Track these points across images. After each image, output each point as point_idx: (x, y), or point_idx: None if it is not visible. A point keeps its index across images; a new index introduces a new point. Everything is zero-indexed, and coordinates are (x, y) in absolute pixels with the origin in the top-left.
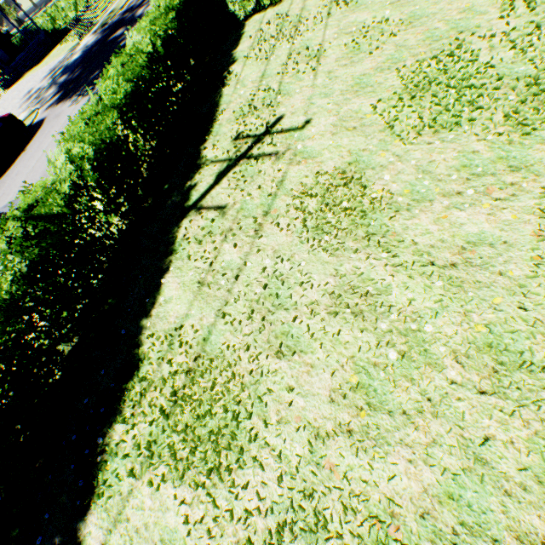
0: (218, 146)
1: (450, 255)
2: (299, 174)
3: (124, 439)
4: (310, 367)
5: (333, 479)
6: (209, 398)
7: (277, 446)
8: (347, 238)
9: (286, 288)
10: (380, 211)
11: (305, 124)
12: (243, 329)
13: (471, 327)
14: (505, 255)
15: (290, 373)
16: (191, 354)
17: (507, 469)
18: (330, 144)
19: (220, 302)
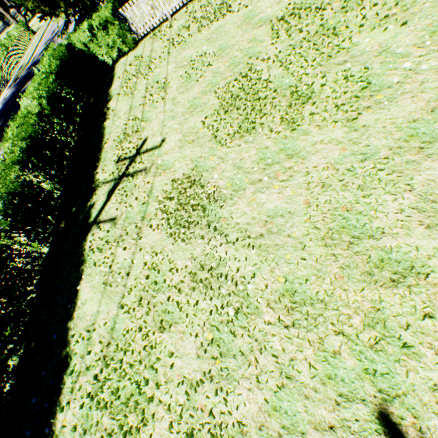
0: (106, 170)
1: (259, 228)
2: (161, 183)
3: (65, 425)
4: (182, 333)
5: (204, 416)
6: (118, 375)
7: (167, 401)
8: (196, 228)
9: (162, 275)
10: (214, 203)
11: (162, 143)
12: (137, 314)
13: (276, 279)
14: (290, 221)
15: (170, 341)
16: (104, 343)
17: (305, 379)
18: (179, 156)
19: (119, 296)
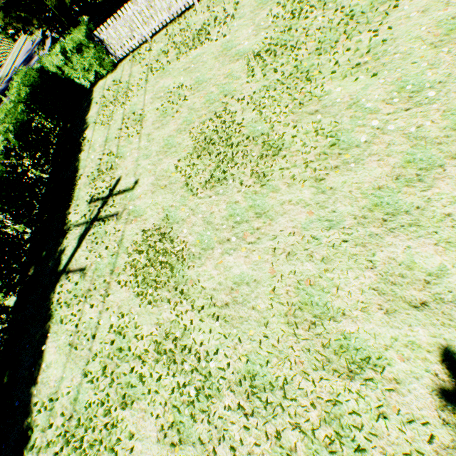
0: (79, 210)
1: (225, 296)
2: (132, 232)
3: None
4: (144, 412)
5: None
6: None
7: None
8: (163, 289)
9: (127, 340)
10: (183, 261)
11: (135, 184)
12: (101, 385)
13: (238, 358)
14: (255, 291)
15: (132, 420)
16: (66, 415)
17: None
18: (151, 202)
19: (84, 361)
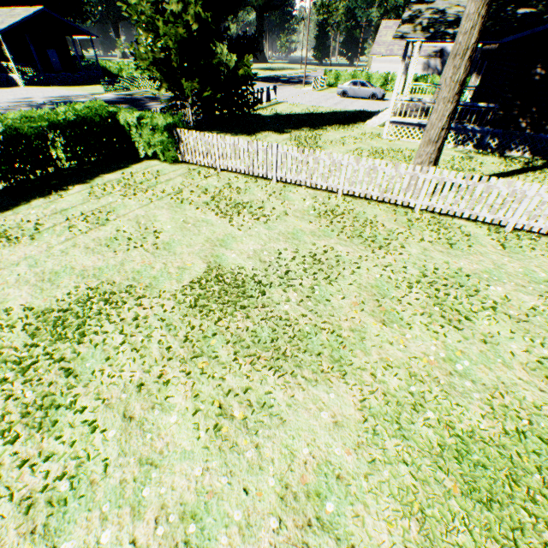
0: None
1: None
2: None
3: None
4: None
5: None
6: None
7: None
8: None
9: None
10: None
11: None
12: None
13: None
14: None
15: None
16: None
17: None
18: None
19: None
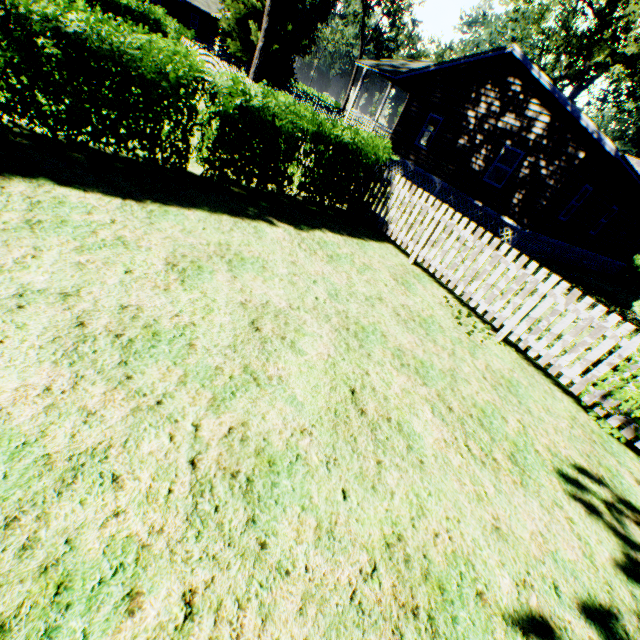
0: None
1: None
2: None
3: None
4: None
5: None
6: None
7: None
8: None
9: None
10: None
11: None
12: None
13: None
14: None
15: None
16: None
17: None
18: None
19: None
